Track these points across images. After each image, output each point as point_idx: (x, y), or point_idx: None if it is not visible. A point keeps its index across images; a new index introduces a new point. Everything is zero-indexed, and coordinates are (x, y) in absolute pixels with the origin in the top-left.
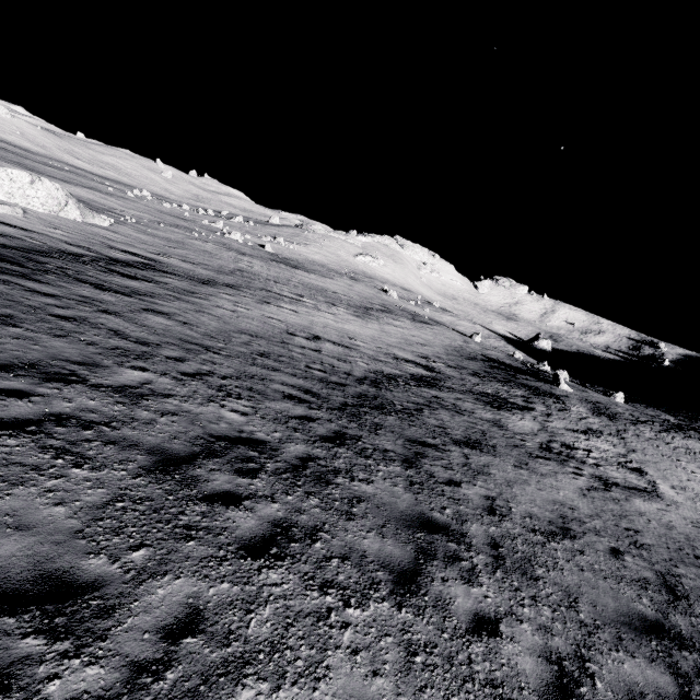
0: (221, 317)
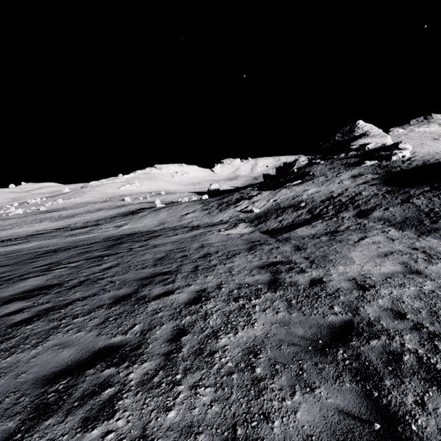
0: None
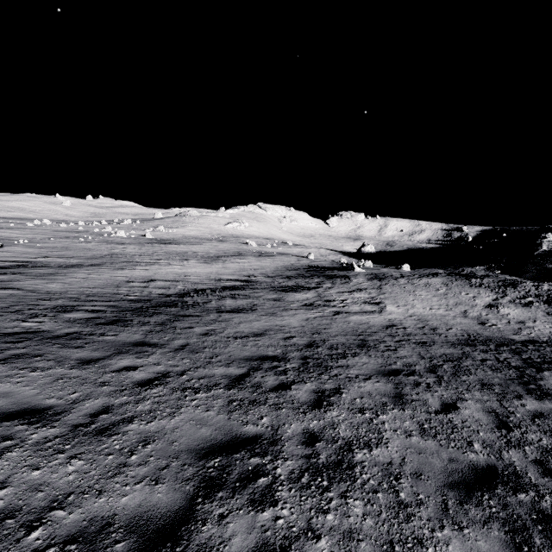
0: (69, 283)
